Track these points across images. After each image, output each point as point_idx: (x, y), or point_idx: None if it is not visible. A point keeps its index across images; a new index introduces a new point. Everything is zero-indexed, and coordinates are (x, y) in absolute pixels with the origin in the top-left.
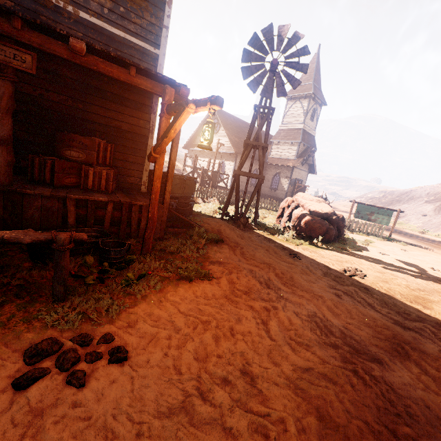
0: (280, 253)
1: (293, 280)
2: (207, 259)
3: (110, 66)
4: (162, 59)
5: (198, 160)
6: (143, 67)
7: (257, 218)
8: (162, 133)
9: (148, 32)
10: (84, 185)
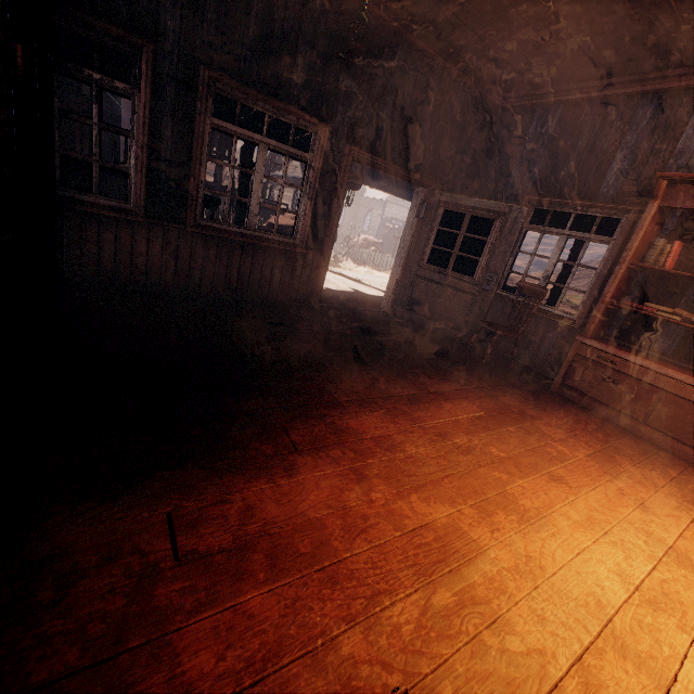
0: None
1: None
2: None
3: None
4: None
5: (276, 189)
6: None
7: None
8: None
9: None
10: None
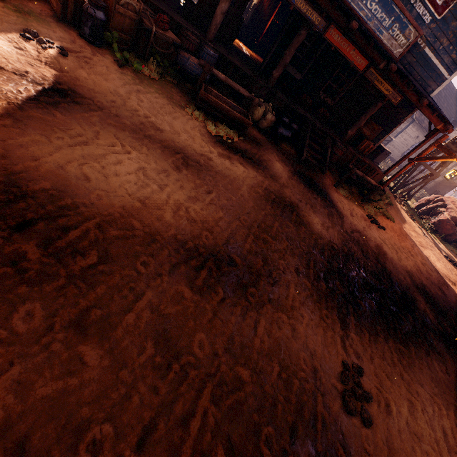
0: (417, 229)
1: (422, 244)
2: (388, 212)
3: (427, 109)
4: (446, 82)
5: None
6: (442, 115)
7: (409, 199)
8: (425, 153)
9: (454, 63)
10: (357, 147)
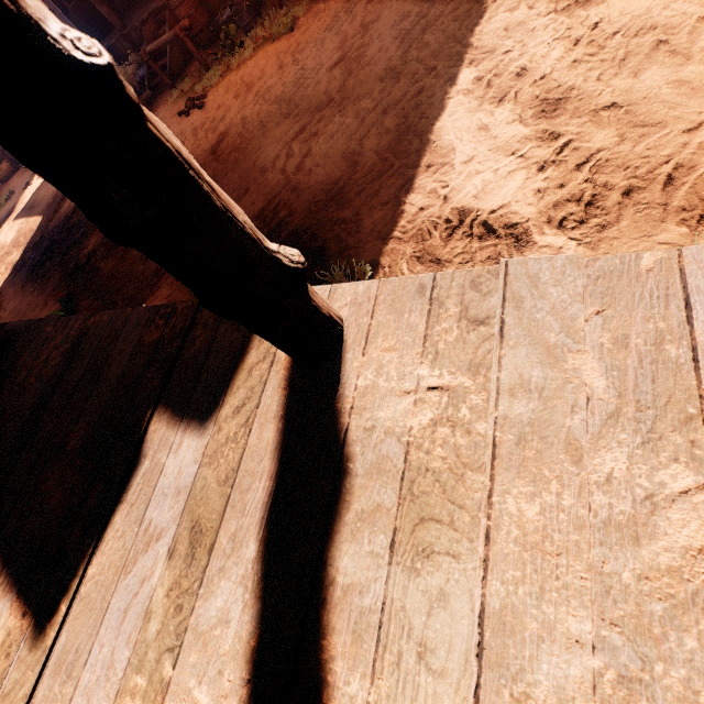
0: None
1: (383, 1)
2: None
3: None
4: None
5: None
6: None
7: None
8: None
9: None
10: None
